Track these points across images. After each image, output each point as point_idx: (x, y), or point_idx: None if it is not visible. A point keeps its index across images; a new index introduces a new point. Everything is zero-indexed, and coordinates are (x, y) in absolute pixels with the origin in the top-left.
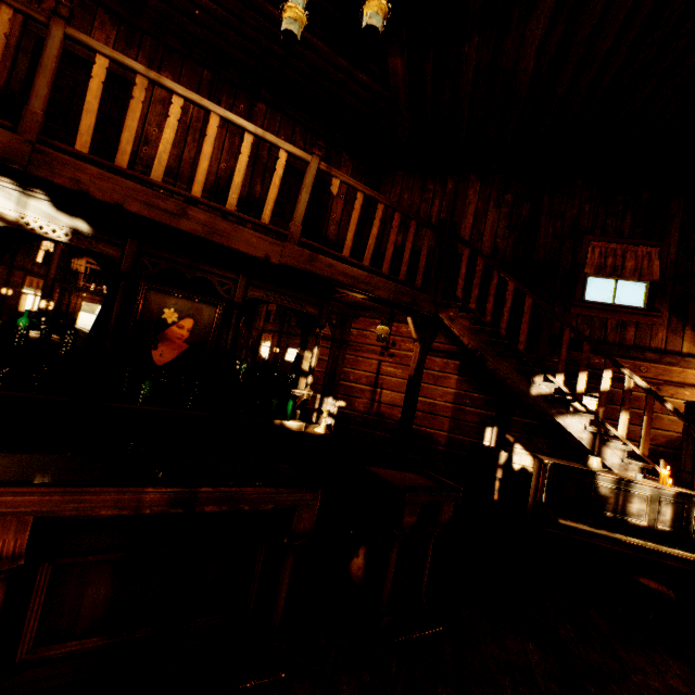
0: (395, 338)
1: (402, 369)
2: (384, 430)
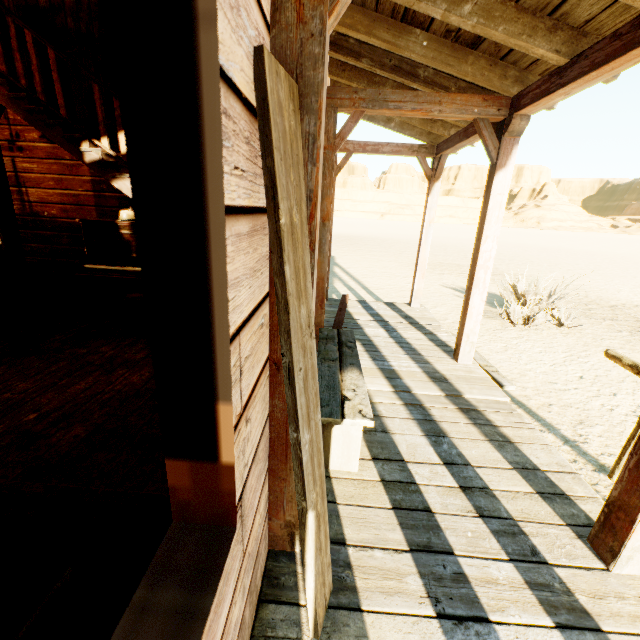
0: (17, 128)
1: (37, 164)
2: (45, 229)
